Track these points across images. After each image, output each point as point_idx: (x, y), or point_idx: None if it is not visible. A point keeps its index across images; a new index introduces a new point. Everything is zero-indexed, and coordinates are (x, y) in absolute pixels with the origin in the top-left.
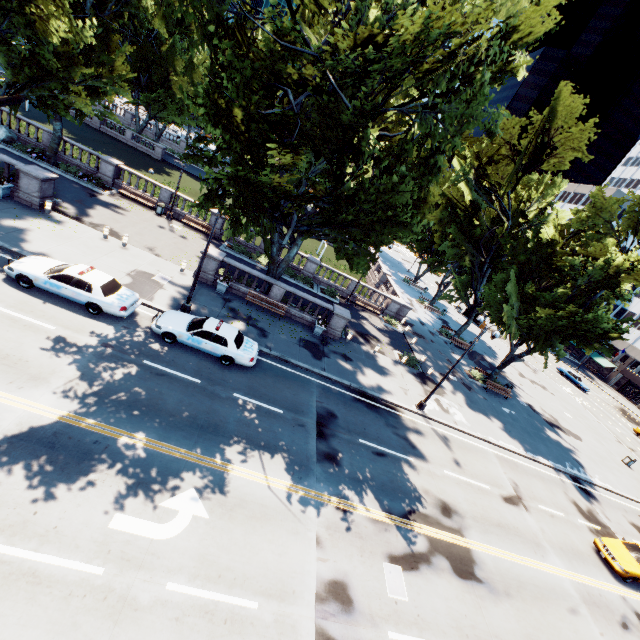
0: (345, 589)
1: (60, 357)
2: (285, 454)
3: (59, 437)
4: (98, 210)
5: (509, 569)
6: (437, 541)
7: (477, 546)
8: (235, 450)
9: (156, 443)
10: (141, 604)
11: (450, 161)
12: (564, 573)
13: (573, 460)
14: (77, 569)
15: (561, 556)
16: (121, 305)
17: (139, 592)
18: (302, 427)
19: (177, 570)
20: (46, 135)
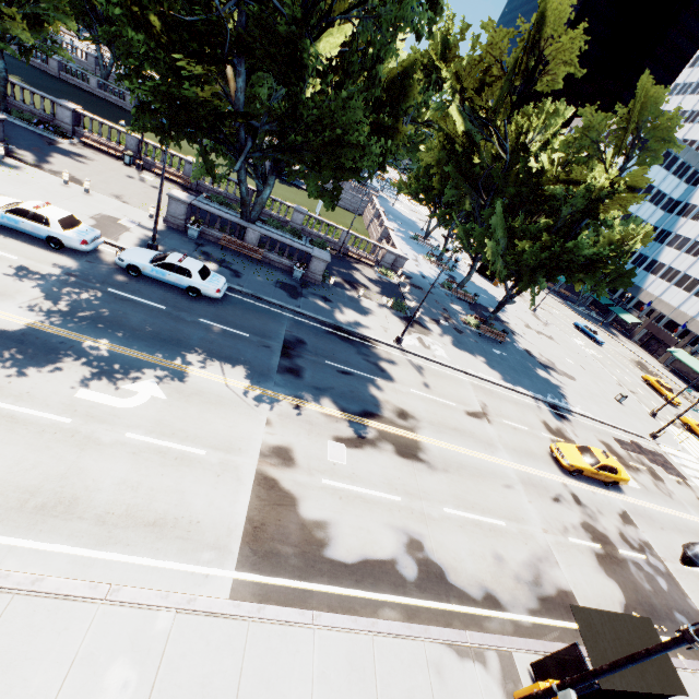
0: (288, 452)
1: (24, 281)
2: (246, 365)
3: (27, 337)
4: (58, 158)
5: (454, 456)
6: (387, 433)
7: (427, 440)
8: (196, 358)
9: (119, 348)
10: (104, 442)
11: (440, 88)
12: (510, 464)
13: (557, 393)
14: (48, 418)
15: (512, 454)
16: (81, 239)
17: (102, 436)
18: (267, 348)
19: (136, 427)
20: None
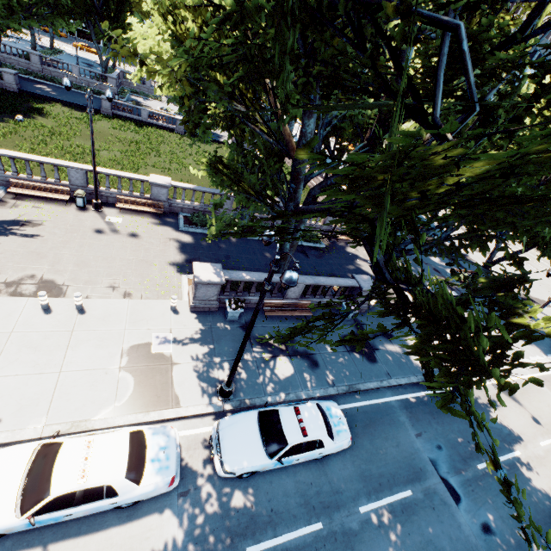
0: None
1: None
2: None
3: None
4: (0, 247)
5: None
6: None
7: None
8: None
9: None
10: None
11: None
12: None
13: None
14: None
15: None
16: (168, 480)
17: None
18: (438, 500)
19: None
20: None
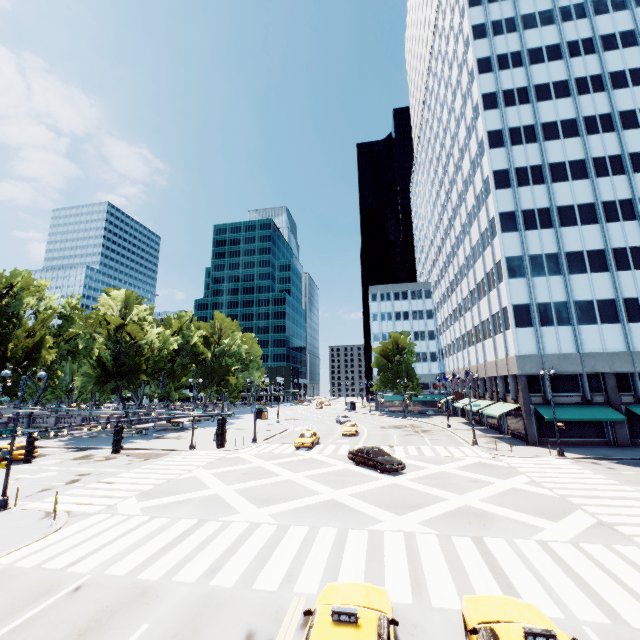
0: None
1: None
2: None
3: None
4: None
5: None
6: None
7: None
8: None
9: None
10: None
11: None
12: None
13: None
14: None
15: None
16: None
17: None
18: None
19: None
20: None
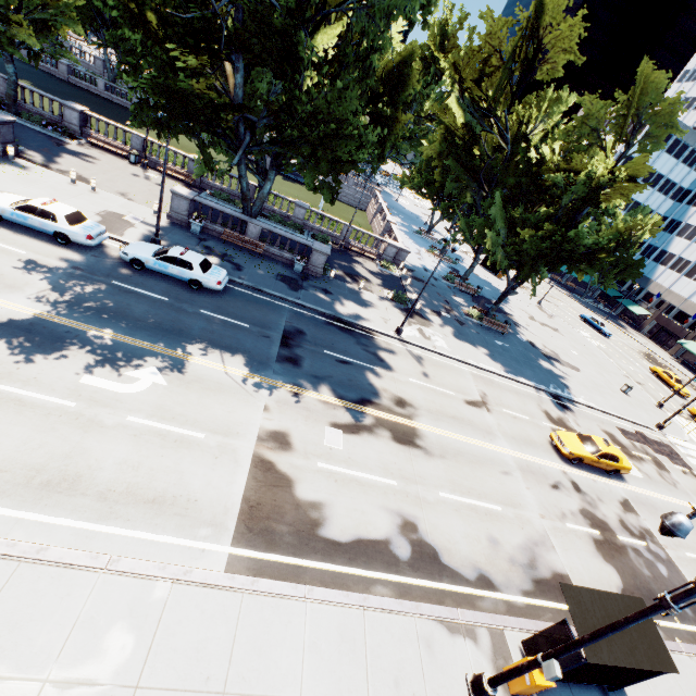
0: (285, 437)
1: (32, 274)
2: (246, 354)
3: (35, 326)
4: (66, 158)
5: (451, 443)
6: (384, 420)
7: (424, 427)
8: (197, 347)
9: (122, 337)
10: (106, 425)
11: (440, 80)
12: (508, 452)
13: (560, 384)
14: (54, 402)
15: (511, 442)
16: (87, 234)
17: (105, 419)
18: (267, 338)
19: (137, 411)
20: (2, 82)
